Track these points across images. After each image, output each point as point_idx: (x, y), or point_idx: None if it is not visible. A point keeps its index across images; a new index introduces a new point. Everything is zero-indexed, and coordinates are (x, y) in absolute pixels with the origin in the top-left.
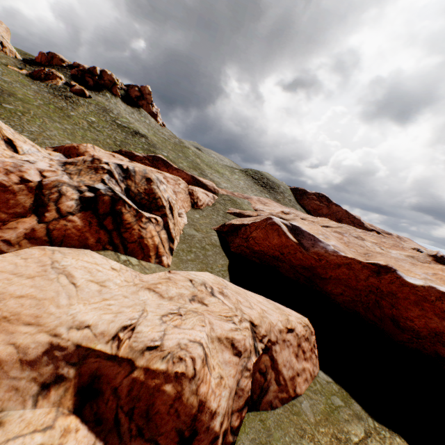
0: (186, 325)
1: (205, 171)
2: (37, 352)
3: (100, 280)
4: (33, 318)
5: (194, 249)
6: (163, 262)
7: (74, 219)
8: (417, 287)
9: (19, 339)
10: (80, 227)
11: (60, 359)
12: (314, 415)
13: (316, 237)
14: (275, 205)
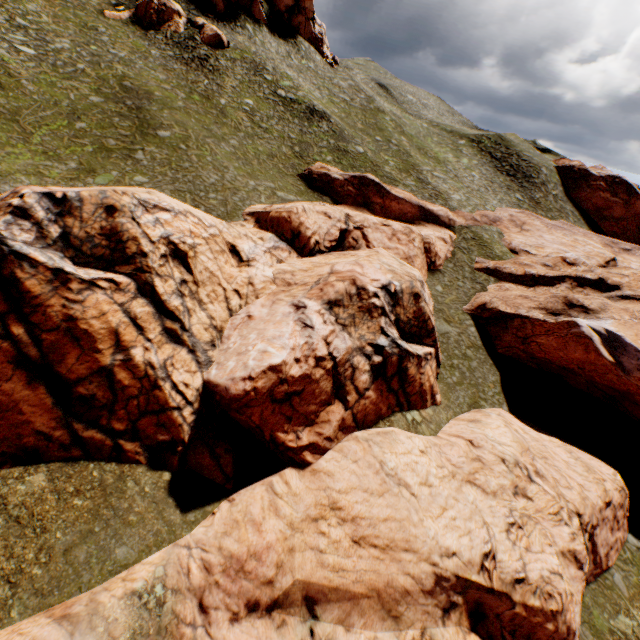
0: (535, 546)
1: (421, 170)
2: (429, 582)
3: (424, 478)
4: (404, 542)
5: (455, 362)
6: (435, 400)
7: (369, 394)
8: None
9: (409, 568)
10: (374, 399)
11: (448, 589)
12: (627, 588)
13: None
14: (539, 226)
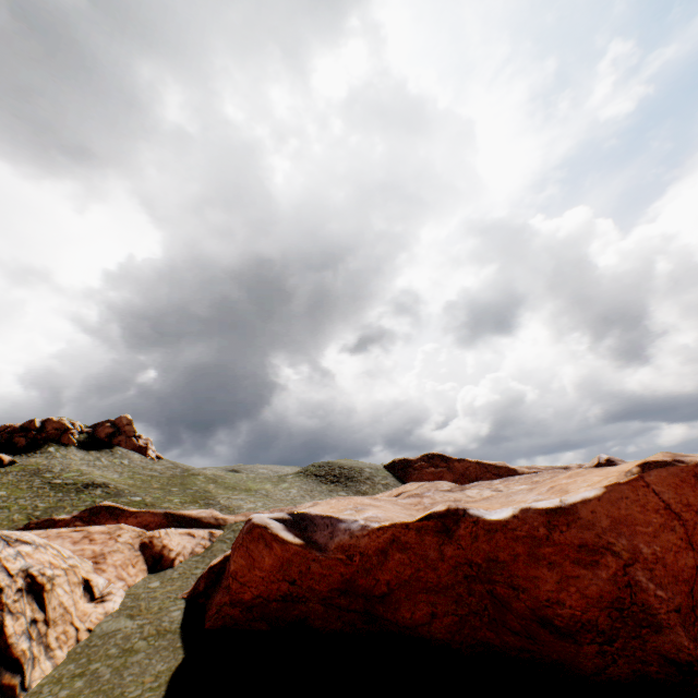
0: None
1: (217, 497)
2: None
3: None
4: None
5: (96, 665)
6: None
7: None
8: (509, 522)
9: None
10: None
11: None
12: None
13: (335, 516)
14: None
